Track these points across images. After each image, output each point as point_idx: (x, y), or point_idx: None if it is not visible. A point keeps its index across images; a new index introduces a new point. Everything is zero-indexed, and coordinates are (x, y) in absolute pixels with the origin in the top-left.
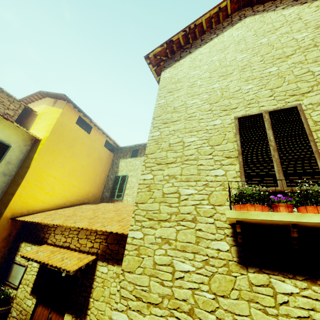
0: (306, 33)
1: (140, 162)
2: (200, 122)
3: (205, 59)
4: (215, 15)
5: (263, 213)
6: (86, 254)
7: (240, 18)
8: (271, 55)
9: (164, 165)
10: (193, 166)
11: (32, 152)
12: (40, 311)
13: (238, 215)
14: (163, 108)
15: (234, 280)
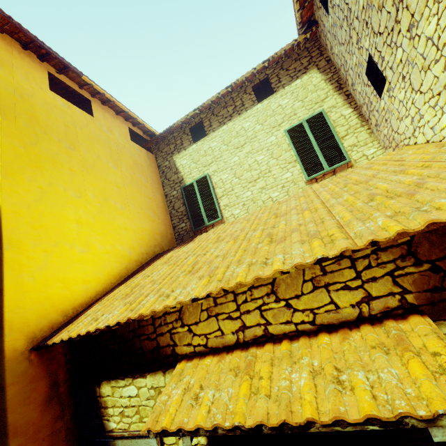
0: None
1: (220, 140)
2: None
3: None
4: None
5: None
6: (369, 325)
7: None
8: None
9: None
10: None
11: None
12: None
13: None
14: None
15: None
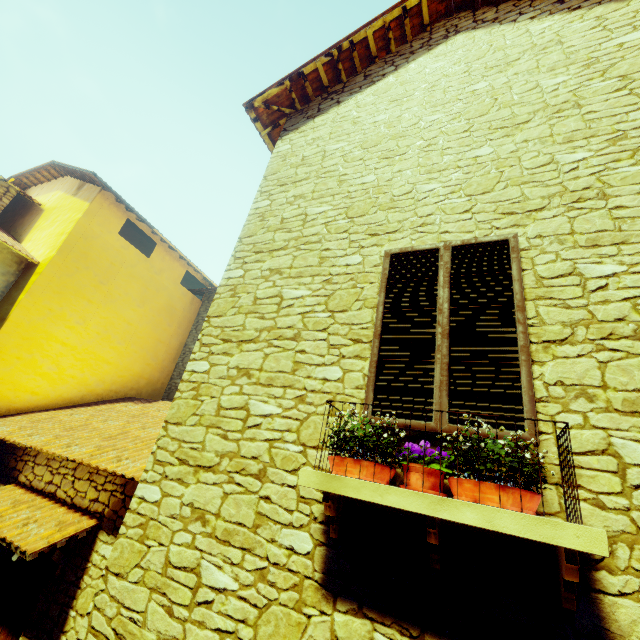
0: (565, 76)
1: None
2: (323, 256)
3: (363, 118)
4: (396, 25)
5: (368, 486)
6: (81, 514)
7: (447, 33)
8: (488, 119)
9: (235, 345)
10: (288, 352)
11: (16, 289)
12: None
13: (321, 483)
14: (262, 218)
15: (305, 625)
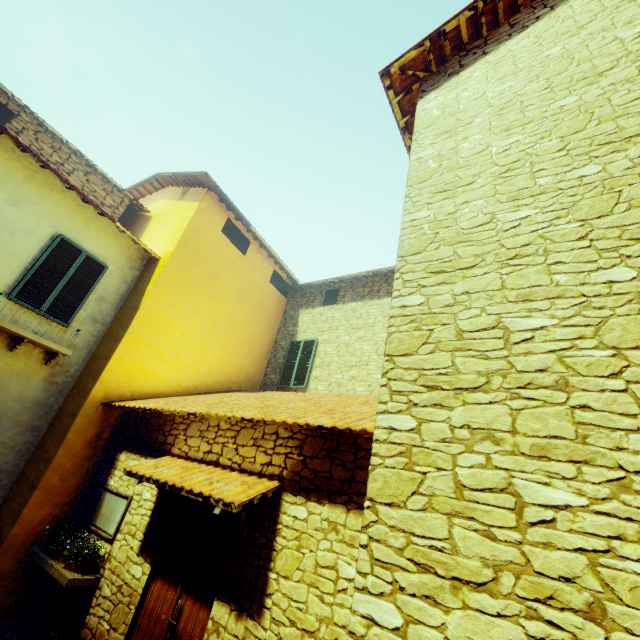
0: None
1: (344, 313)
2: (539, 176)
3: (529, 56)
4: None
5: None
6: (257, 477)
7: None
8: None
9: (452, 274)
10: (536, 267)
11: (143, 282)
12: (159, 590)
13: None
14: (431, 164)
15: None
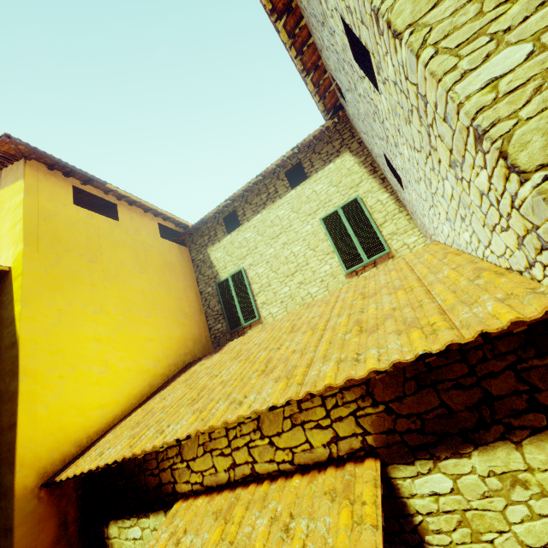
0: None
1: (254, 230)
2: None
3: None
4: None
5: None
6: (334, 467)
7: None
8: None
9: None
10: None
11: (4, 308)
12: None
13: None
14: None
15: None
